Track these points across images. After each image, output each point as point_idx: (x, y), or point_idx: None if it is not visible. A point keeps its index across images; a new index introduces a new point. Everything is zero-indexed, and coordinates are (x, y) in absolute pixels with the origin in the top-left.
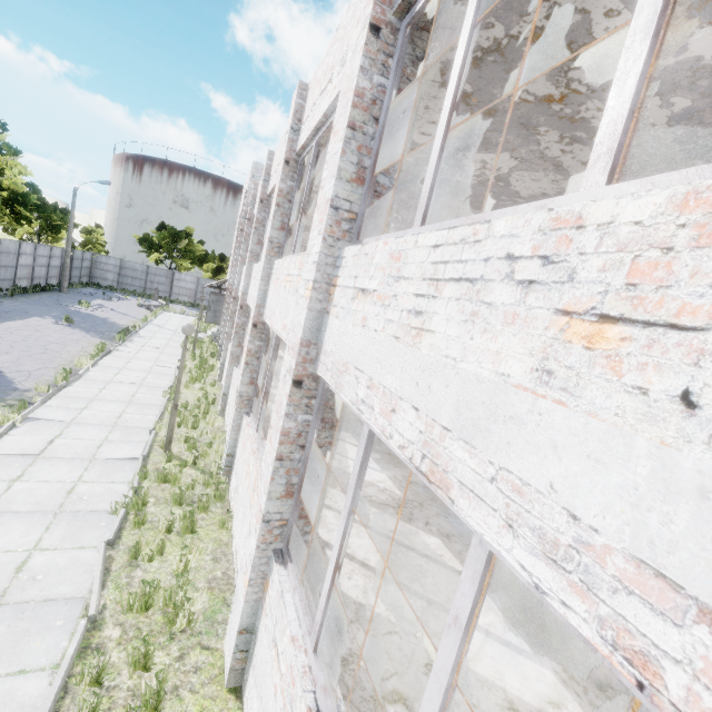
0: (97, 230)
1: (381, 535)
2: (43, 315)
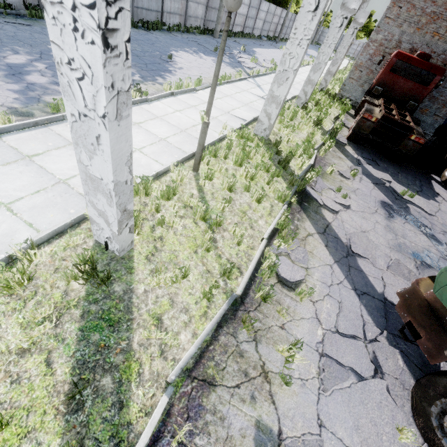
0: (329, 14)
1: None
2: (312, 50)
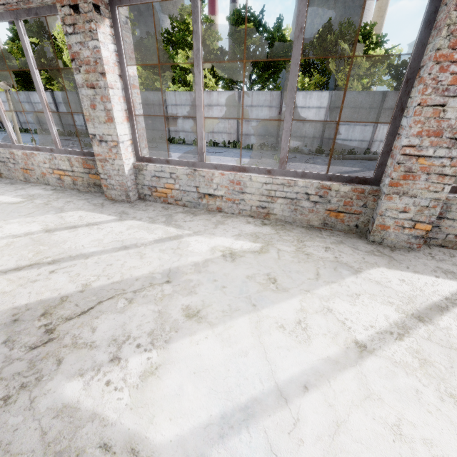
0: None
1: (69, 256)
2: None
